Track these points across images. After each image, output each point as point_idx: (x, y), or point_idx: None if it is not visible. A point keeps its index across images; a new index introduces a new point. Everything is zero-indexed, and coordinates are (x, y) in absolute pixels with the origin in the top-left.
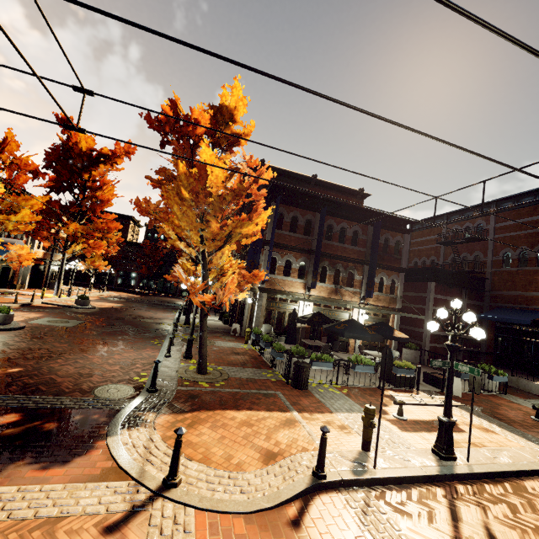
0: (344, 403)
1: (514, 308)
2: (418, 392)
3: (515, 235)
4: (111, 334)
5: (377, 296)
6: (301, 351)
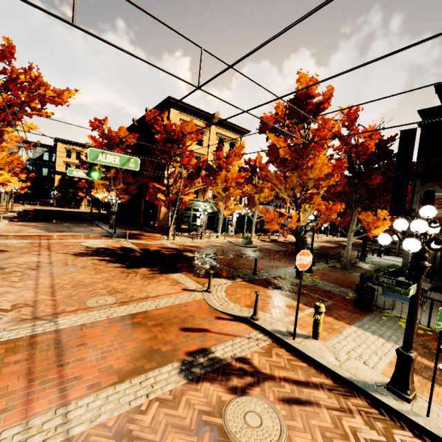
0: (387, 331)
1: None
2: None
3: None
4: (290, 256)
5: None
6: None
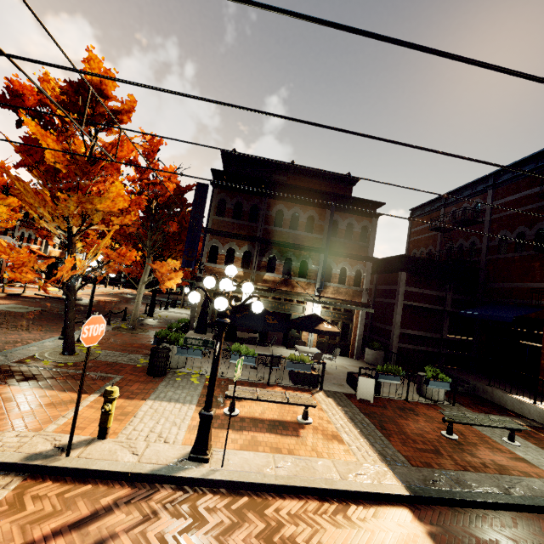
0: (183, 393)
1: (509, 304)
2: (315, 392)
3: (513, 213)
4: (50, 320)
5: (337, 289)
6: (176, 337)
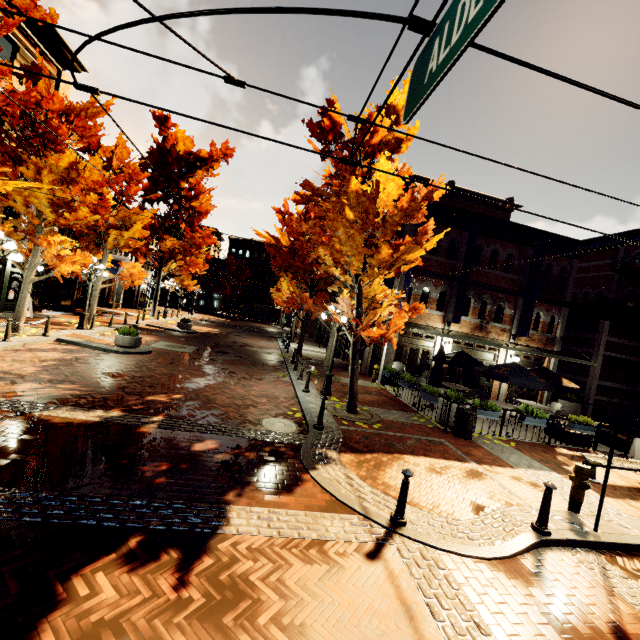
0: (520, 459)
1: None
2: (596, 453)
3: None
4: (233, 363)
5: (531, 336)
6: (461, 396)
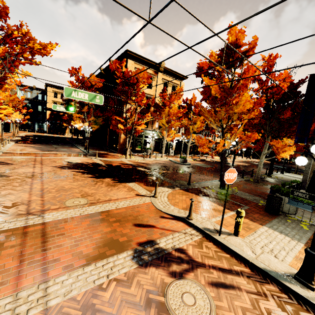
0: (292, 231)
1: None
2: None
3: None
4: (215, 172)
5: None
6: (287, 191)
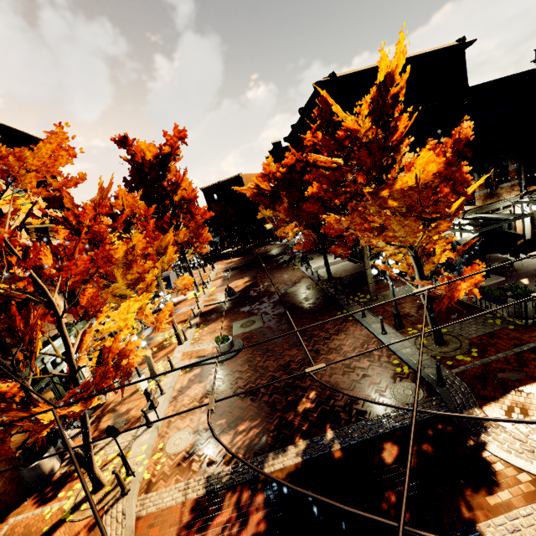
0: None
1: None
2: None
3: None
4: (300, 322)
5: None
6: (529, 291)
